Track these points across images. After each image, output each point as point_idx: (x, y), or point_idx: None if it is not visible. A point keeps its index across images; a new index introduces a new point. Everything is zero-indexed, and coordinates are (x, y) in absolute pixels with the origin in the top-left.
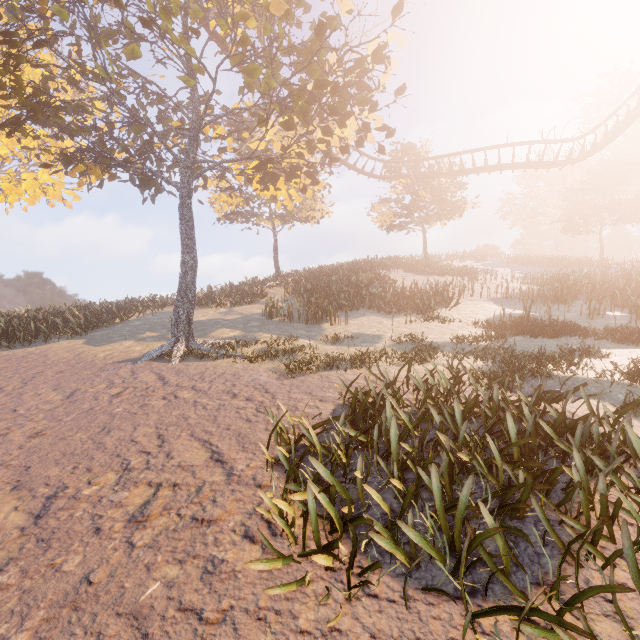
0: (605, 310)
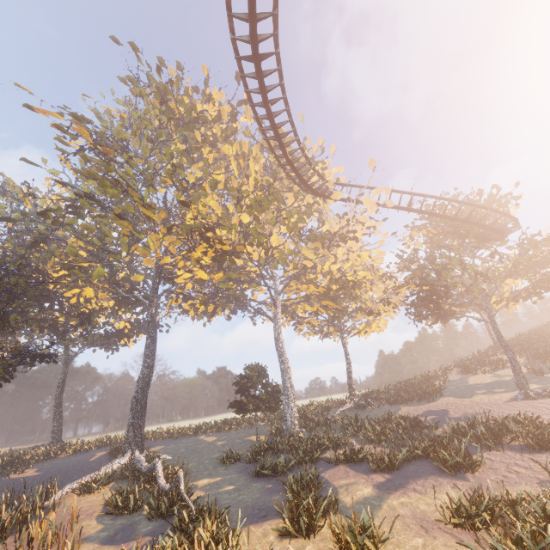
0: None
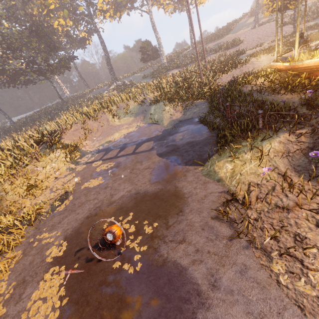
0: None
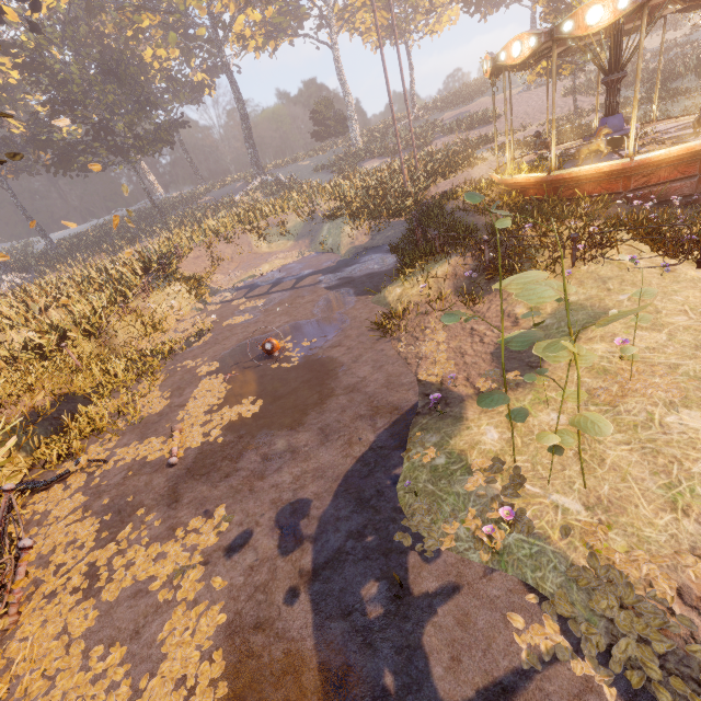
0: None
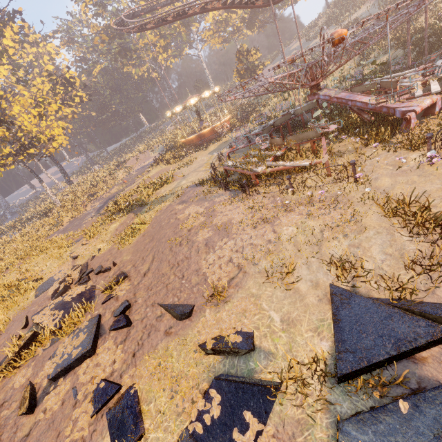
0: (378, 4)
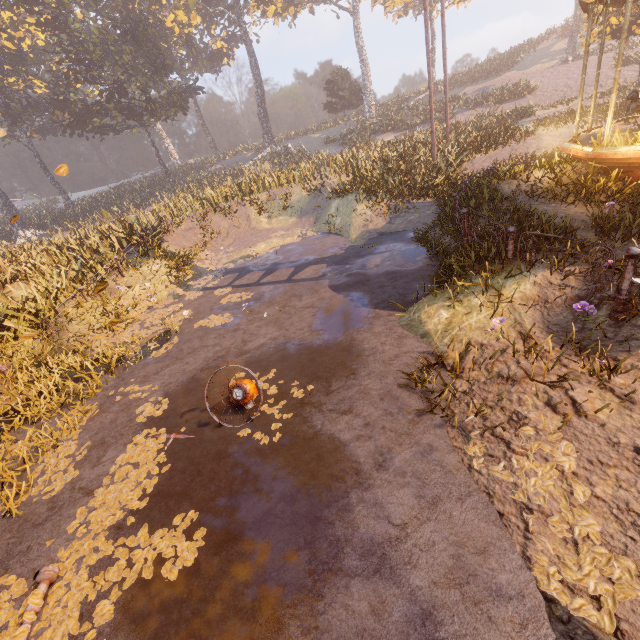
0: None
